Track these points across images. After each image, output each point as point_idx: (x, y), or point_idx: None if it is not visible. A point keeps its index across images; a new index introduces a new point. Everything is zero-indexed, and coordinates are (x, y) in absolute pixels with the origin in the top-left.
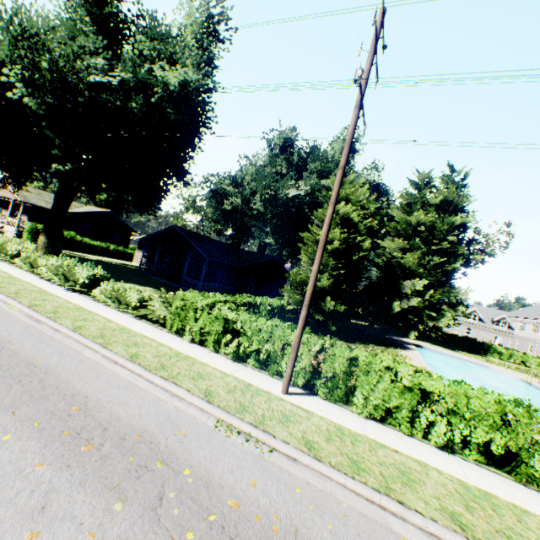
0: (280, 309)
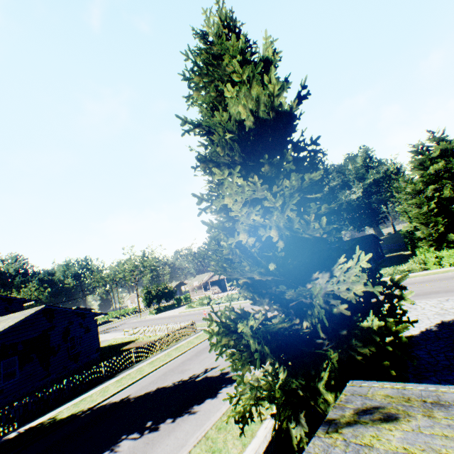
0: None
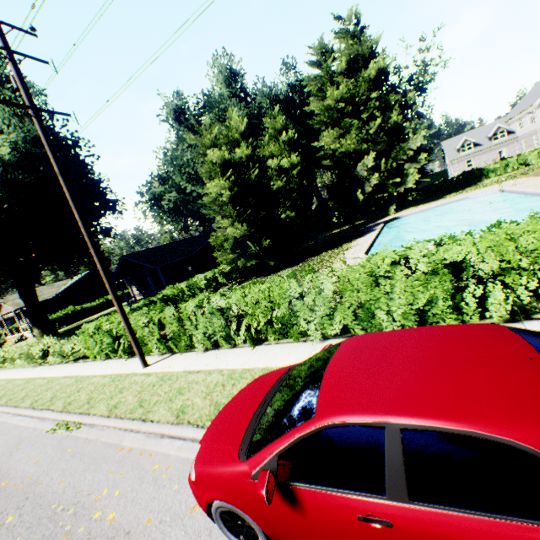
0: (224, 274)
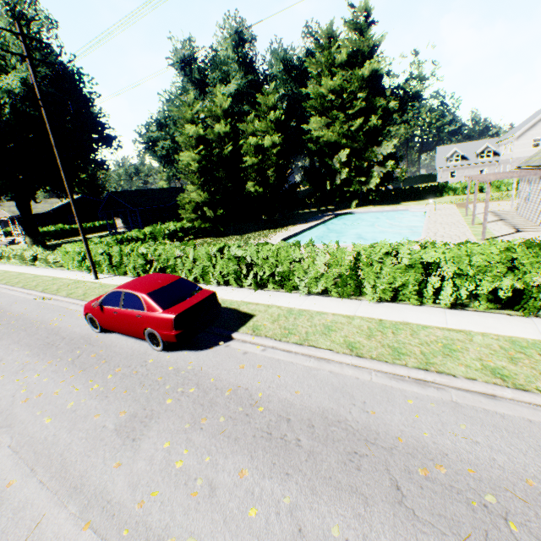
0: (185, 229)
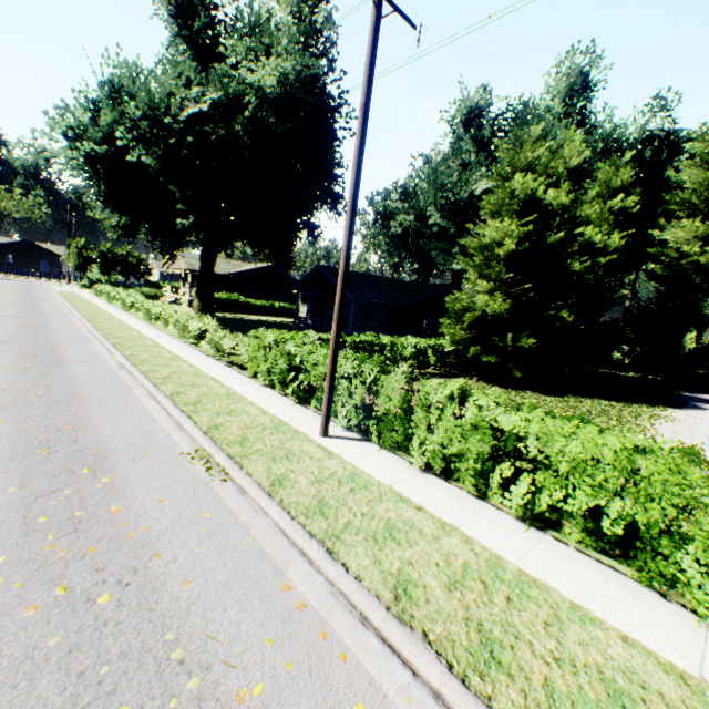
0: (437, 352)
